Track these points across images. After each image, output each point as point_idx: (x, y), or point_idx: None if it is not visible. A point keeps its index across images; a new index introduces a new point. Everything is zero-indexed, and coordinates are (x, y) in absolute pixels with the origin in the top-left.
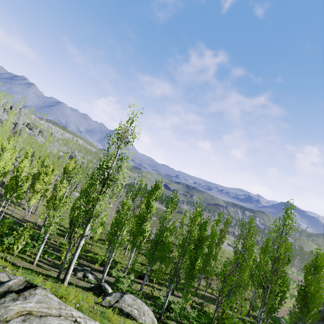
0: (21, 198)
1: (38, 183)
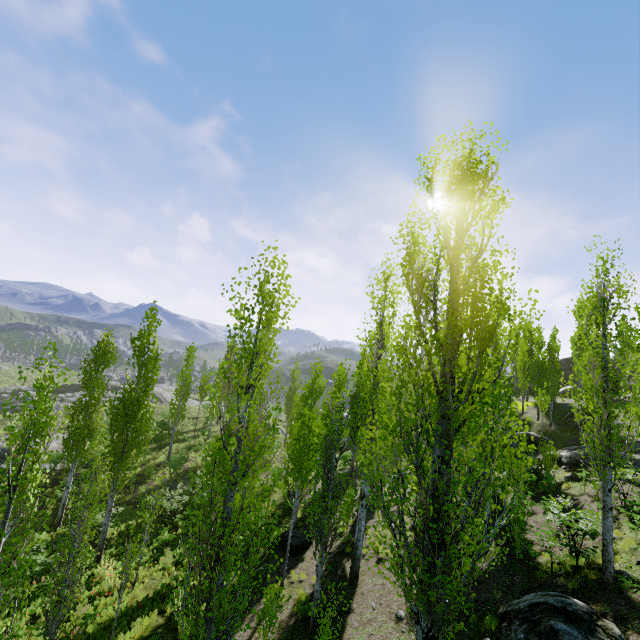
0: None
1: None
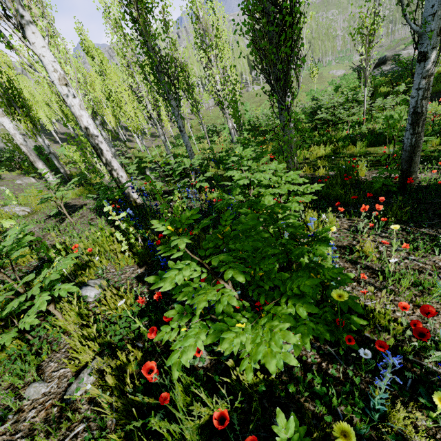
0: (70, 119)
1: (94, 91)
